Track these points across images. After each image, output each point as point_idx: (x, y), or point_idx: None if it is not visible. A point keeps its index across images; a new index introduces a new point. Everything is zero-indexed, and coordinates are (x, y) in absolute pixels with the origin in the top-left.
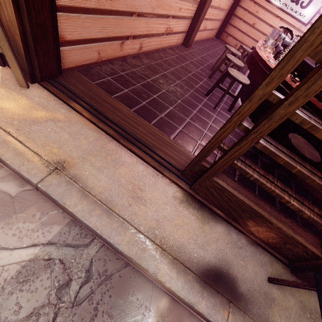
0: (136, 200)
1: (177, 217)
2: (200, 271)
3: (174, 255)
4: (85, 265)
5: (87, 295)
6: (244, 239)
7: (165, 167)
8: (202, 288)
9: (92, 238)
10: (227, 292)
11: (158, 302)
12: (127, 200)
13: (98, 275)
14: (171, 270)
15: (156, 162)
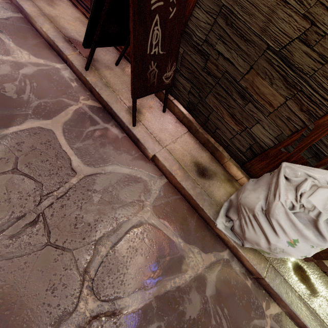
0: (50, 5)
1: (73, 22)
2: (70, 38)
3: (57, 27)
4: (8, 16)
5: (3, 22)
6: (116, 51)
7: (81, 4)
8: (65, 41)
9: (18, 12)
10: (81, 50)
11: (41, 44)
12: (43, 2)
13: (13, 21)
14: (51, 28)
15: (76, 1)
